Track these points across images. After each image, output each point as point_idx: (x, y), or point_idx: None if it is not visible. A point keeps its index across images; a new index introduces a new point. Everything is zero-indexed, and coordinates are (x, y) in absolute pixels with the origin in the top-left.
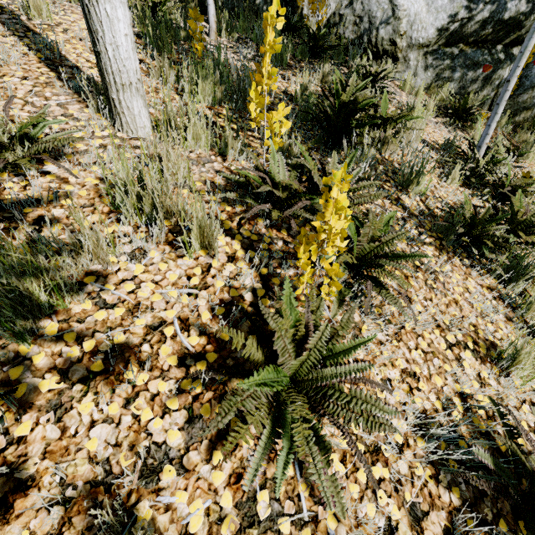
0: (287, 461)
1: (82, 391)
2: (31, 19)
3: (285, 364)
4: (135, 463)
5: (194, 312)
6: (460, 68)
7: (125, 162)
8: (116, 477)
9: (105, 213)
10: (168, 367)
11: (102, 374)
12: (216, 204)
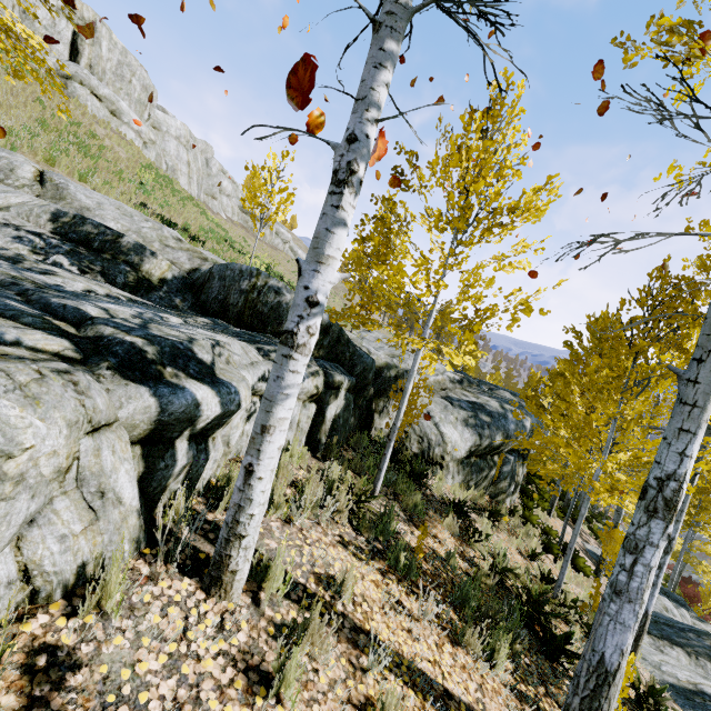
0: None
1: None
2: (342, 602)
3: None
4: None
5: None
6: (475, 472)
7: None
8: None
9: None
10: None
11: None
12: None
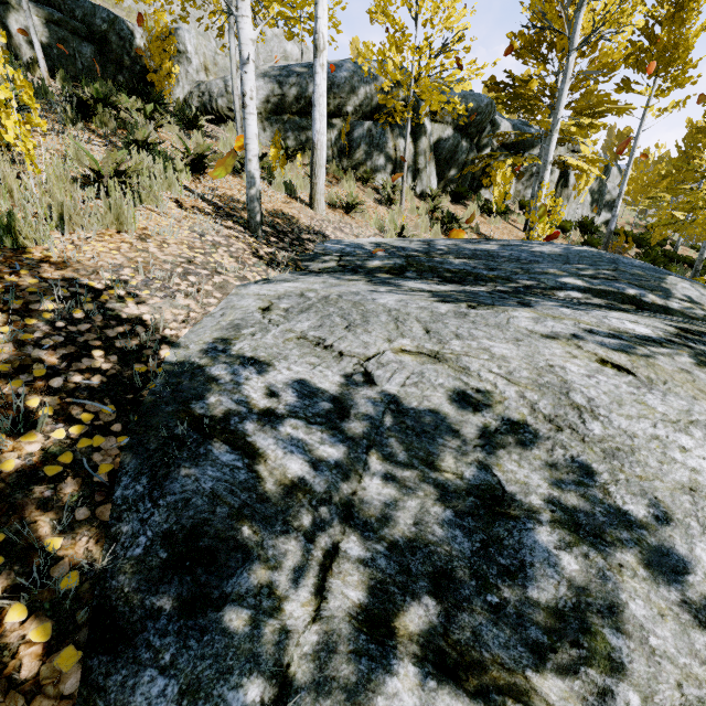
0: None
1: None
2: None
3: None
4: None
5: None
6: (292, 131)
7: None
8: None
9: None
10: None
11: None
12: None
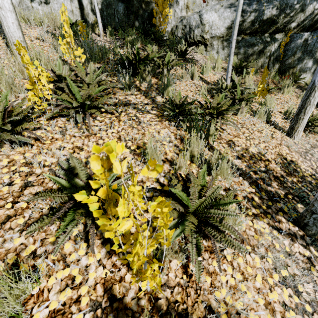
0: None
1: None
2: None
3: None
4: None
5: None
6: (243, 47)
7: None
8: None
9: None
10: None
11: None
12: (20, 78)
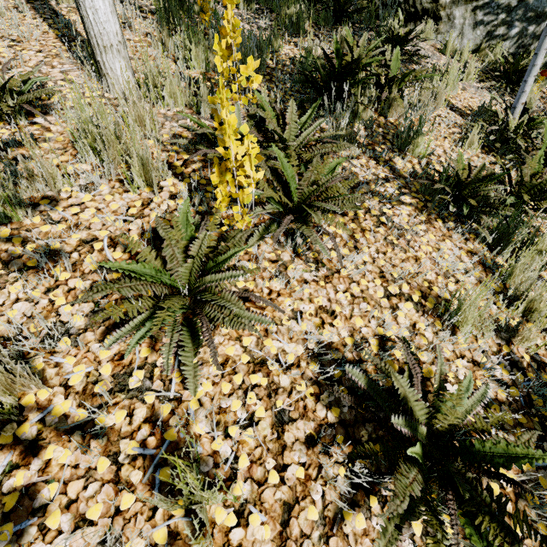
0: (144, 337)
1: (16, 278)
2: (59, 4)
3: (174, 270)
4: (41, 331)
5: (118, 230)
6: (518, 23)
7: (83, 107)
8: (24, 338)
9: (73, 155)
10: (89, 271)
11: (34, 268)
12: (161, 145)
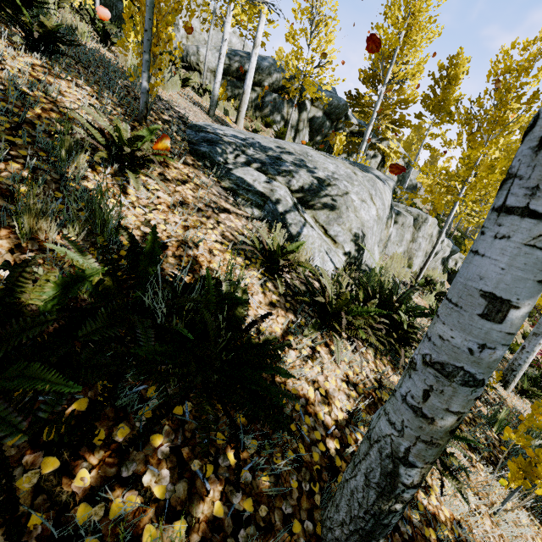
0: None
1: None
2: None
3: None
4: None
5: None
6: (231, 86)
7: None
8: None
9: None
10: None
11: None
12: None
